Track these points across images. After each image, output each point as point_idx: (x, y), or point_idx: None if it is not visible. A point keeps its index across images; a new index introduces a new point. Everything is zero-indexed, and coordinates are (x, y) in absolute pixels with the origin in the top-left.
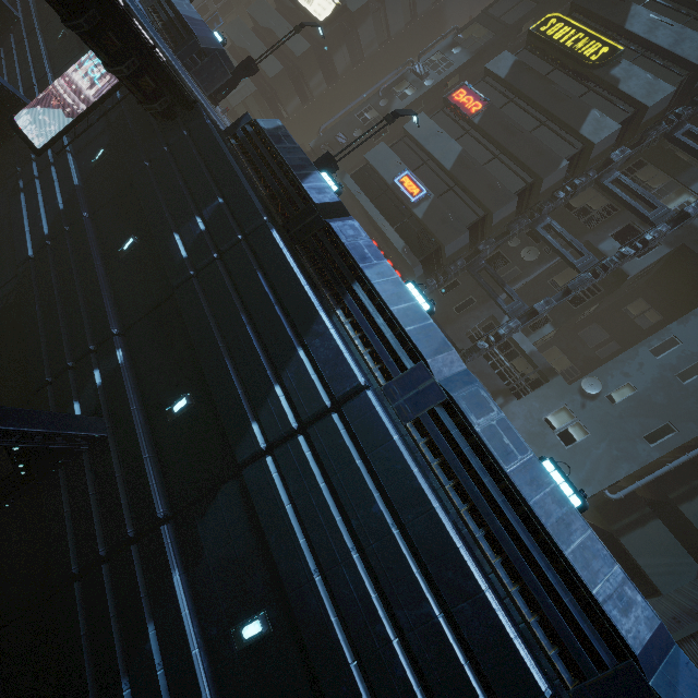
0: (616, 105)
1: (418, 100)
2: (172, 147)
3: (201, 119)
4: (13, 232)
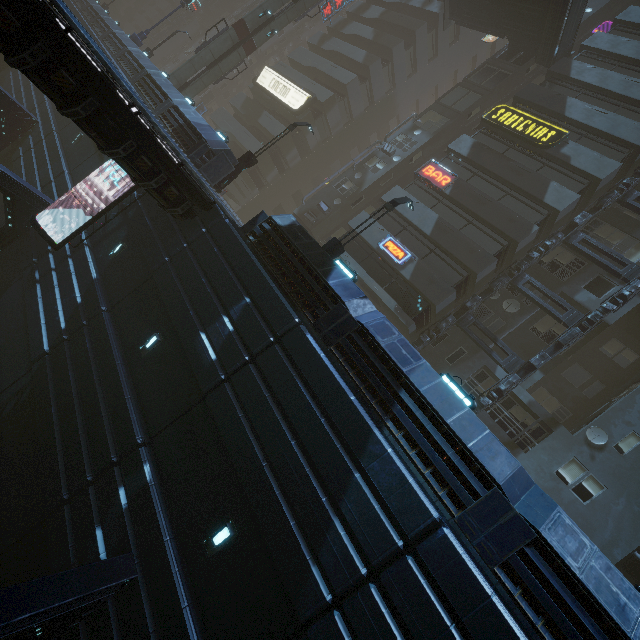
0: (571, 177)
1: (388, 173)
2: (193, 245)
3: (219, 218)
4: (28, 325)
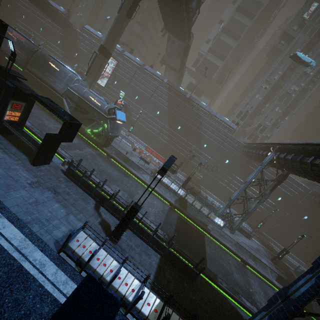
0: None
1: None
2: None
3: None
4: None
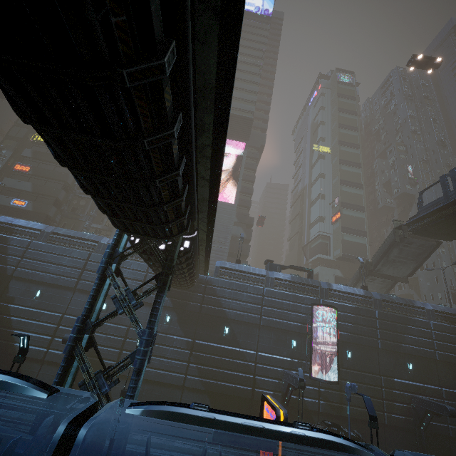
0: None
1: None
2: None
3: None
4: None
